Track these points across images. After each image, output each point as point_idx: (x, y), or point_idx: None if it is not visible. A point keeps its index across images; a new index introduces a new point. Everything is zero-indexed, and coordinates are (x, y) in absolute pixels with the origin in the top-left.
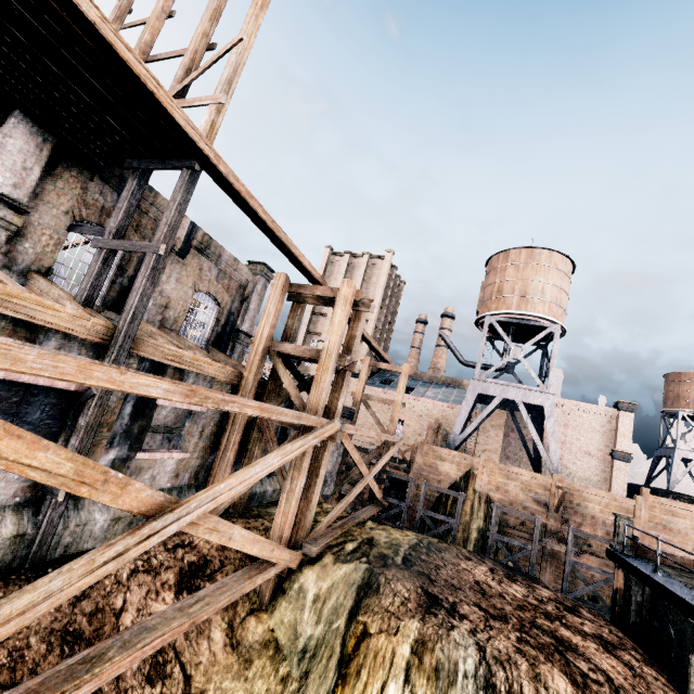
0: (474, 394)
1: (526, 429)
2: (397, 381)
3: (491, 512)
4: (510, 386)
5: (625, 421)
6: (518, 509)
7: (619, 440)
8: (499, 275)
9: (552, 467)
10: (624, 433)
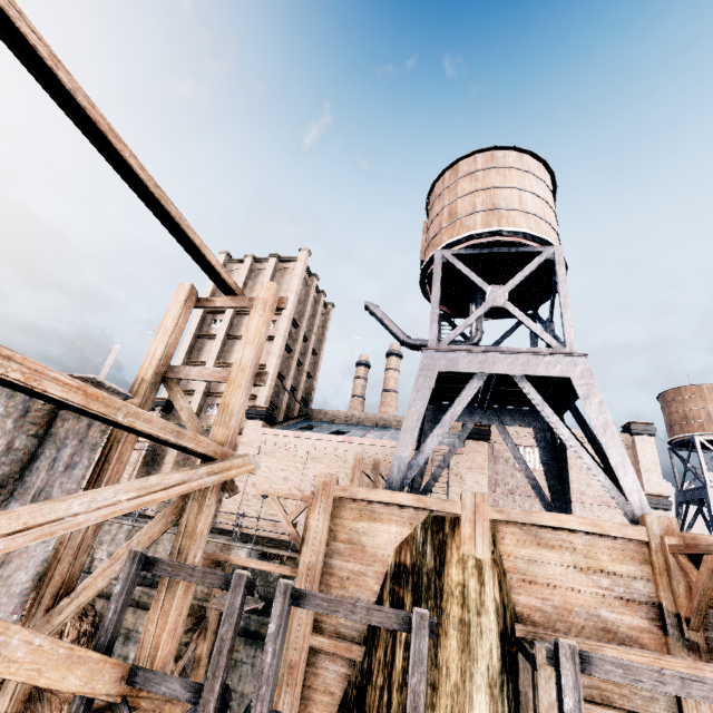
0: (431, 374)
1: (515, 479)
2: (324, 426)
3: (517, 654)
4: (497, 351)
5: (645, 449)
6: (584, 631)
7: (646, 478)
8: (448, 197)
9: (630, 503)
10: (648, 466)
